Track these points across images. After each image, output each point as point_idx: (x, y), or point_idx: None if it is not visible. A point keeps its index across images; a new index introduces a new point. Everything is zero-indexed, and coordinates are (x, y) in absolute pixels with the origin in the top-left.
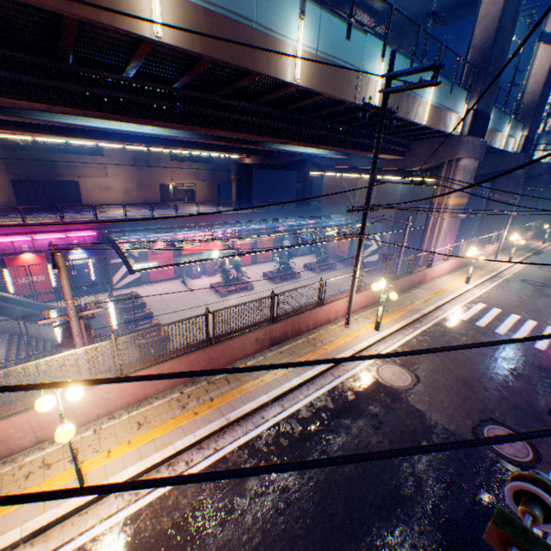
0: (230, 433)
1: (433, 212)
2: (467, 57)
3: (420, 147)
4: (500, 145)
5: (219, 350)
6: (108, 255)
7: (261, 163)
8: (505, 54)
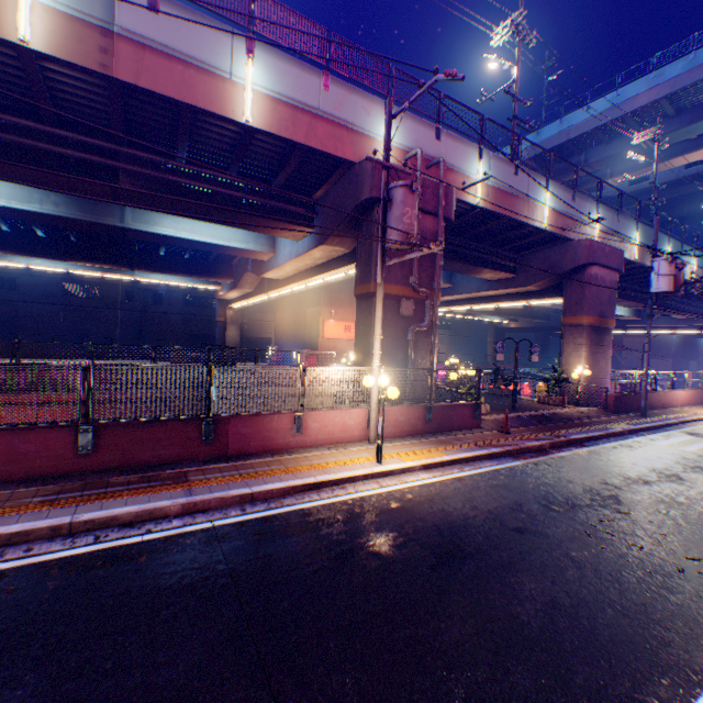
0: None
1: None
2: None
3: None
4: None
5: (701, 394)
6: None
7: (531, 326)
8: None
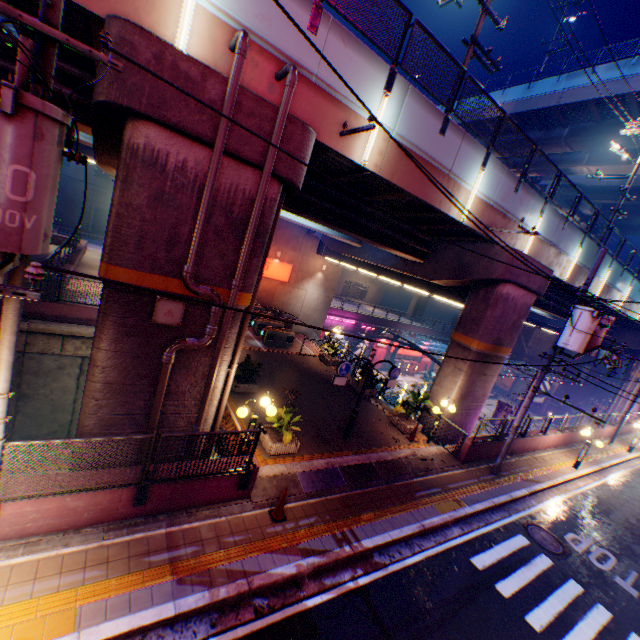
0: (603, 472)
1: (629, 382)
2: None
3: (627, 334)
4: None
5: (574, 434)
6: (353, 340)
7: None
8: None
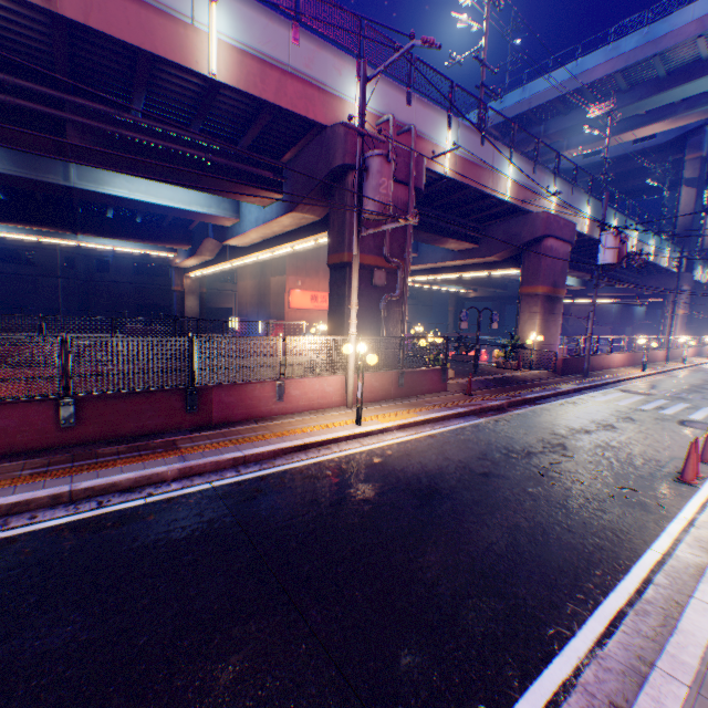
0: (666, 373)
1: (666, 320)
2: (674, 231)
3: (649, 280)
4: (696, 278)
5: (634, 356)
6: None
7: (489, 295)
8: (696, 228)
